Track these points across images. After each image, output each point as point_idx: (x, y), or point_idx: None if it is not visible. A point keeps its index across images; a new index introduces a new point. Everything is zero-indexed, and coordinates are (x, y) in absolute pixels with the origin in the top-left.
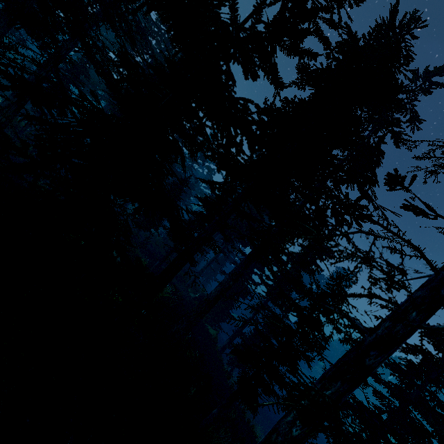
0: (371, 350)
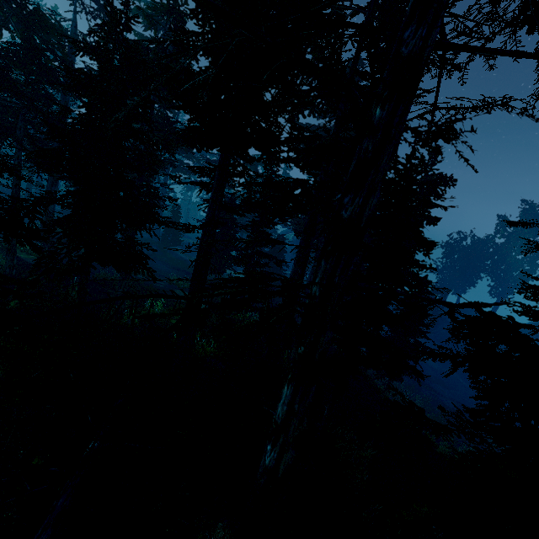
0: (344, 198)
